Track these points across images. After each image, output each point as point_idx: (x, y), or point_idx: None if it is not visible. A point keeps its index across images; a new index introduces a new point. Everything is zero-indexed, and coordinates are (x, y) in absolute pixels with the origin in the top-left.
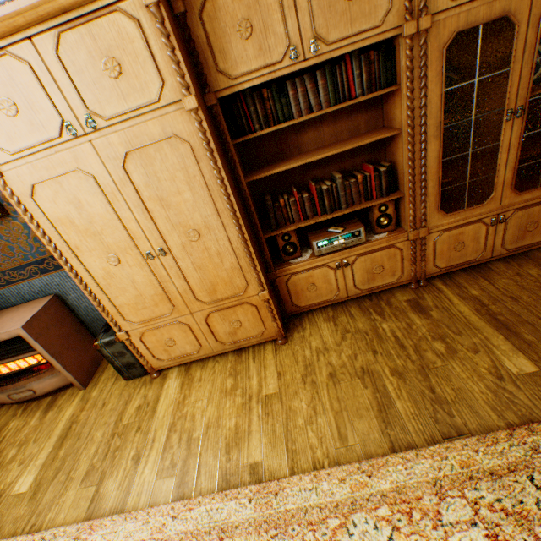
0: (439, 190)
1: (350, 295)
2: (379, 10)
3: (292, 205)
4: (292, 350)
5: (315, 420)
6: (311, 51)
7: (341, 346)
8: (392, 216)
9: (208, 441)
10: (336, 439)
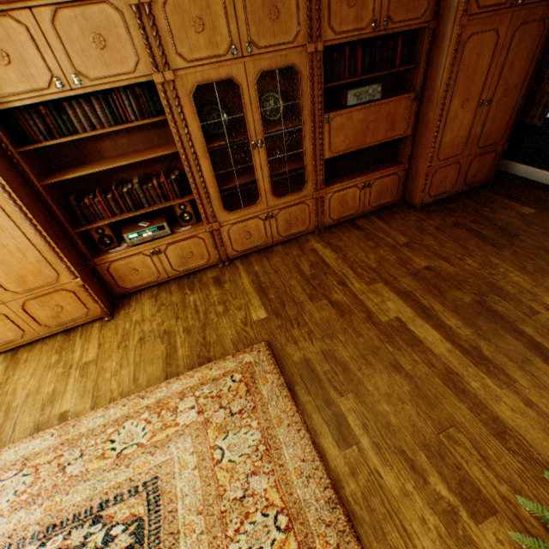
0: (219, 195)
1: (171, 276)
2: (130, 61)
3: (98, 204)
4: (116, 325)
5: (120, 372)
6: (76, 83)
7: (155, 316)
8: (193, 213)
9: (26, 406)
10: (132, 382)
